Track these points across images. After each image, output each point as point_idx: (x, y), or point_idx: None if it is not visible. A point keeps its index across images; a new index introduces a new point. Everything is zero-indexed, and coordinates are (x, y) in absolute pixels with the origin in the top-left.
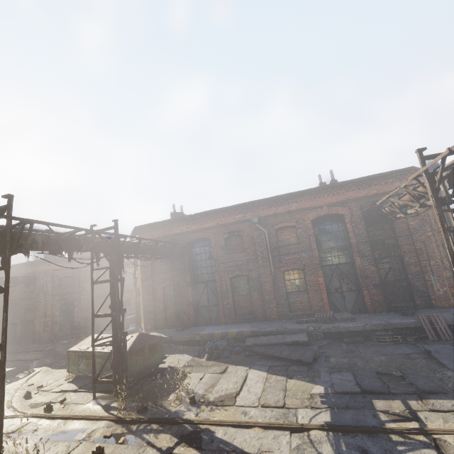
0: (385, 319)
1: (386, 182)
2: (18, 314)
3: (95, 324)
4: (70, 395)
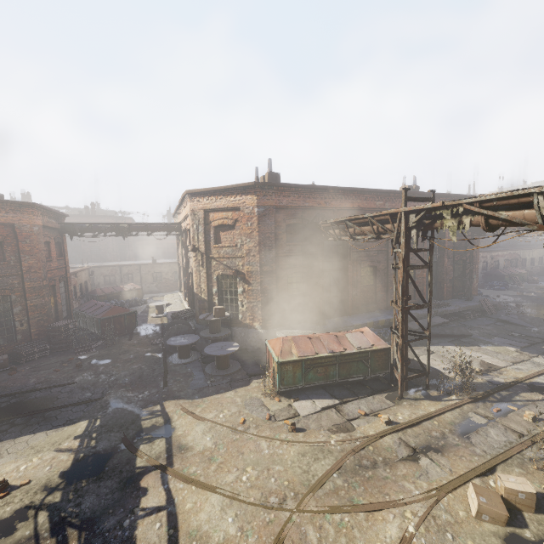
0: (463, 304)
1: None
2: None
3: (68, 333)
4: (351, 407)
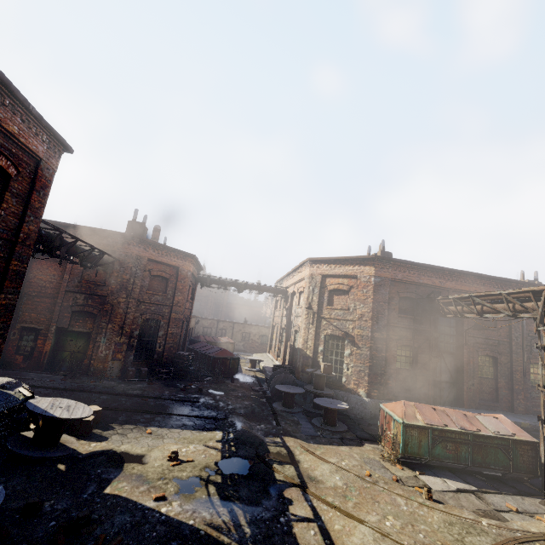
0: None
1: None
2: (53, 316)
3: (187, 363)
4: (495, 499)
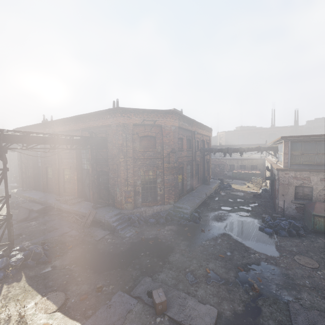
0: (82, 208)
1: (107, 117)
2: None
3: None
4: None
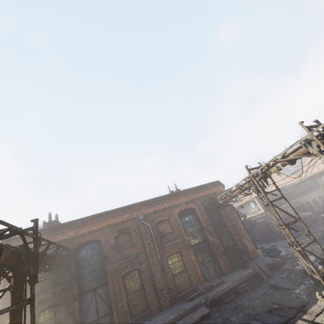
0: (238, 274)
1: (210, 188)
2: None
3: None
4: None
